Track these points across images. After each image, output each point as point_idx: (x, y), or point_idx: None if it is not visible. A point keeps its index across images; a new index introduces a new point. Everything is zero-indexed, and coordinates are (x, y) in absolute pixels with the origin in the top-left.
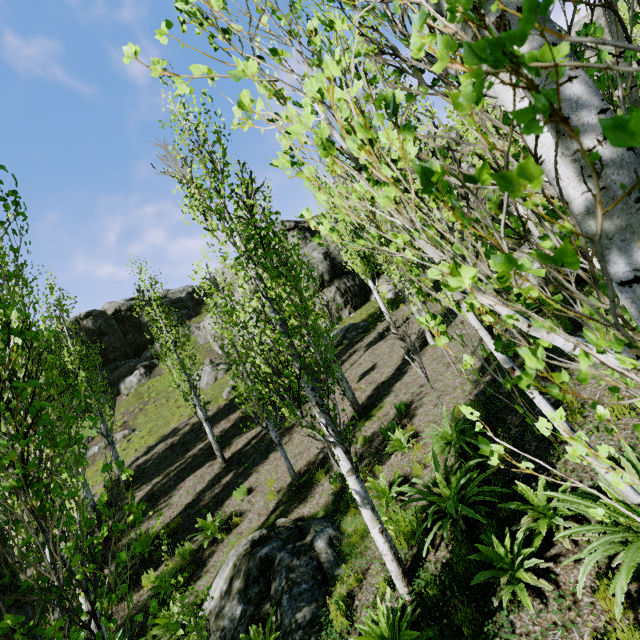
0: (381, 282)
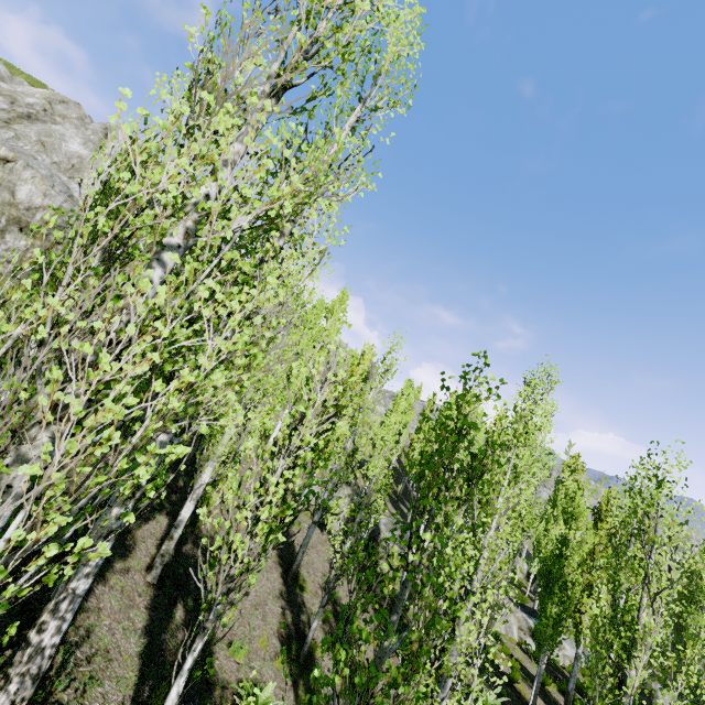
0: None
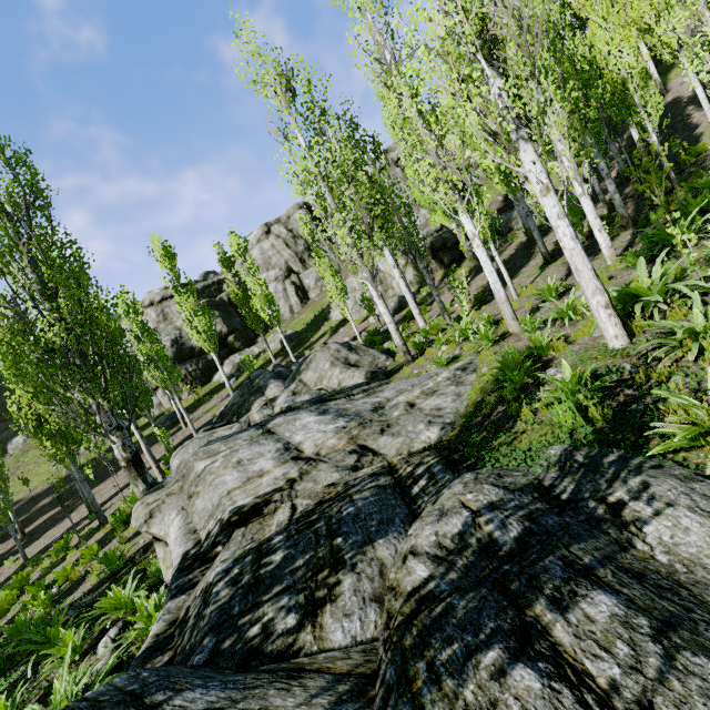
0: (226, 363)
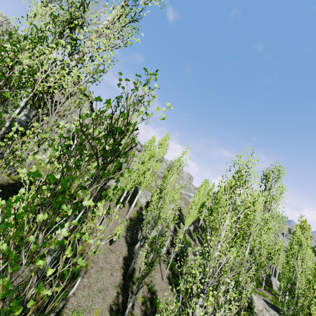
0: None
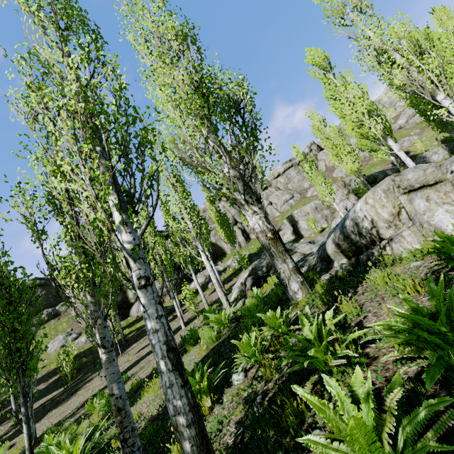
0: (198, 276)
